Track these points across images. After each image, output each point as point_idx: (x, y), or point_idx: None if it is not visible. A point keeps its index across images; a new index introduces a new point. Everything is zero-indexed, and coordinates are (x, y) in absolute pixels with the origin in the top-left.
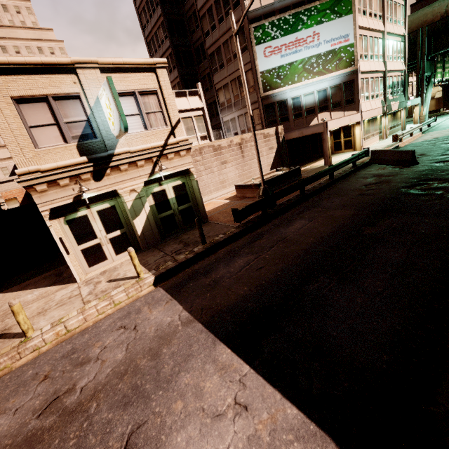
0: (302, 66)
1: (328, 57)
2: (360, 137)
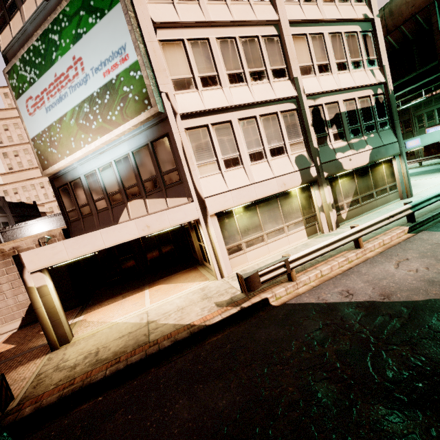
0: (75, 121)
1: (106, 99)
2: (209, 251)
